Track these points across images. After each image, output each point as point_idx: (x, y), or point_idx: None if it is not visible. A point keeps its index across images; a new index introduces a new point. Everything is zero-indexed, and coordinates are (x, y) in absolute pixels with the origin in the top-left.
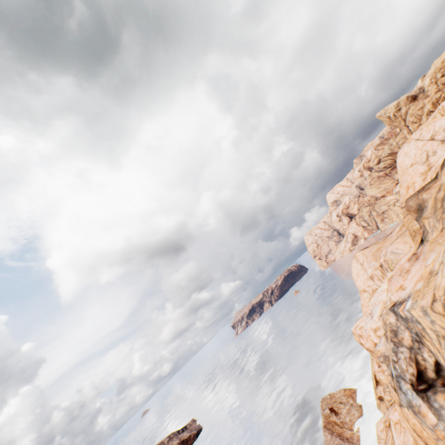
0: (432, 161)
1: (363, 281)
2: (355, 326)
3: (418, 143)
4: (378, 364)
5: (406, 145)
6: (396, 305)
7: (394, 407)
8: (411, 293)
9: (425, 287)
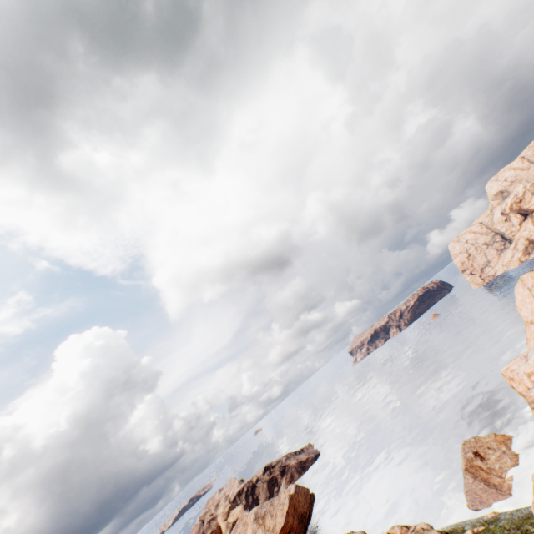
0: None
1: (530, 310)
2: (505, 368)
3: None
4: None
5: None
6: None
7: None
8: None
9: None
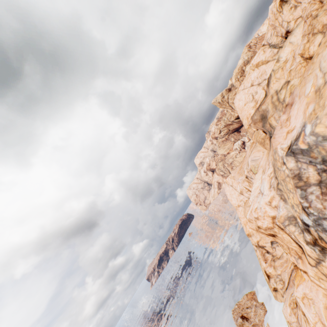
0: (257, 98)
1: (236, 198)
2: (250, 211)
3: (245, 91)
4: (264, 261)
5: (237, 95)
6: (293, 144)
7: (295, 285)
8: (304, 121)
9: (319, 101)
